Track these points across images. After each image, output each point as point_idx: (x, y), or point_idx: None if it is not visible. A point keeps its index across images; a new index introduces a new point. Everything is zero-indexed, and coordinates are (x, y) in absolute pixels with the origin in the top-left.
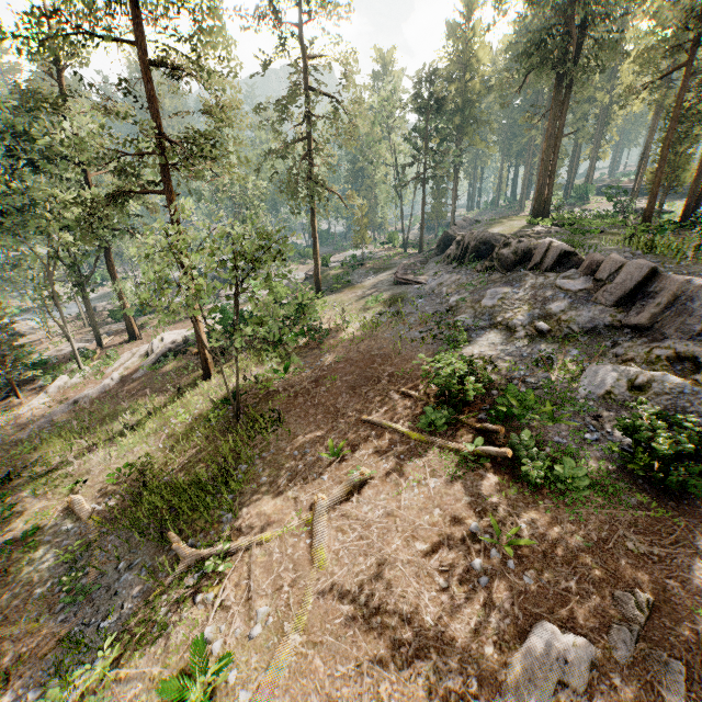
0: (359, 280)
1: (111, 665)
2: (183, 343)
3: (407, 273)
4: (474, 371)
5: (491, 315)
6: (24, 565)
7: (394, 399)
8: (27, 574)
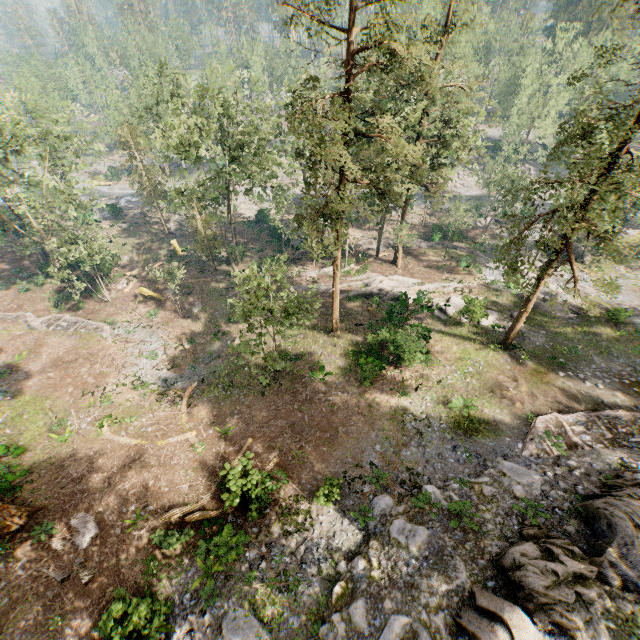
0: (582, 371)
1: (158, 393)
2: (386, 294)
3: (562, 426)
4: (288, 513)
5: (380, 534)
6: (213, 342)
7: (268, 455)
8: (209, 346)
